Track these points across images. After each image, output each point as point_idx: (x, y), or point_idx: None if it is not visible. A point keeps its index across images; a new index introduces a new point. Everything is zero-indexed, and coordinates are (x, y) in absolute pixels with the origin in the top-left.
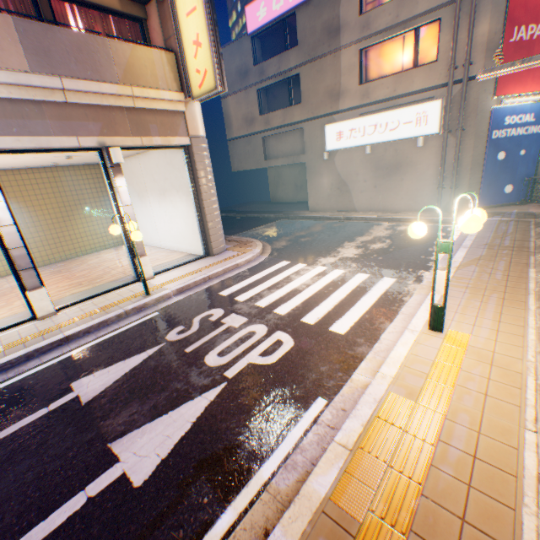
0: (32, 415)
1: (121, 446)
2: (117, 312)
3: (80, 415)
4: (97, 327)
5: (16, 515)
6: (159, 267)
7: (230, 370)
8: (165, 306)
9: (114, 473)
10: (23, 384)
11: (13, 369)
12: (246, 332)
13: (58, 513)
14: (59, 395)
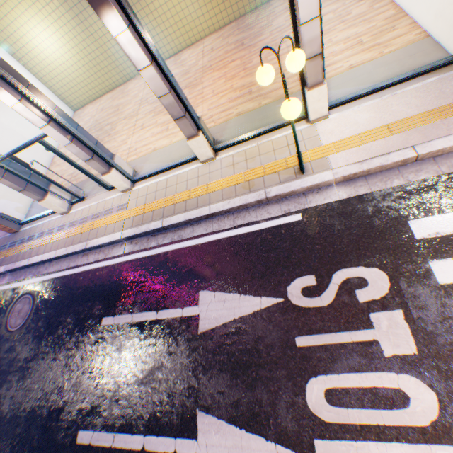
0: (174, 310)
1: (202, 424)
2: (257, 196)
3: (193, 346)
4: (236, 209)
5: (149, 411)
6: (346, 81)
7: (323, 444)
8: (314, 206)
9: (190, 448)
10: (178, 258)
11: (177, 229)
12: (391, 387)
13: (162, 440)
14: (190, 300)
